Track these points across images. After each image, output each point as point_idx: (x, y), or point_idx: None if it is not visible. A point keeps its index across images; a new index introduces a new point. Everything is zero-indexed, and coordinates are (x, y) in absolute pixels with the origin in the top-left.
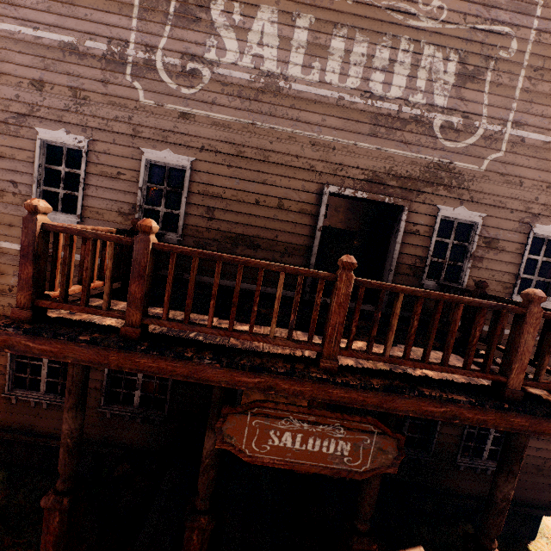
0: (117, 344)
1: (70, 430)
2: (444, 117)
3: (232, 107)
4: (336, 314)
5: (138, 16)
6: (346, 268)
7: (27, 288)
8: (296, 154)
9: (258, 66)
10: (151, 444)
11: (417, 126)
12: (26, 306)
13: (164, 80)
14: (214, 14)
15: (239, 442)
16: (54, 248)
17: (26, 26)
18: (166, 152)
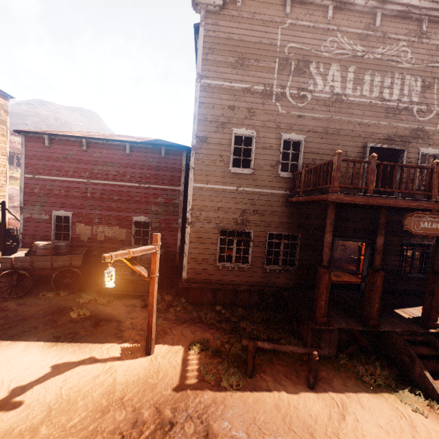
0: (373, 195)
1: (330, 240)
2: (418, 107)
3: (321, 110)
4: (435, 180)
5: (277, 73)
6: (437, 164)
7: (337, 180)
8: (352, 130)
9: (332, 91)
10: (288, 284)
11: (406, 112)
12: (337, 187)
13: (290, 101)
14: (311, 69)
15: (410, 227)
16: (331, 169)
17: (226, 82)
18: (292, 134)
